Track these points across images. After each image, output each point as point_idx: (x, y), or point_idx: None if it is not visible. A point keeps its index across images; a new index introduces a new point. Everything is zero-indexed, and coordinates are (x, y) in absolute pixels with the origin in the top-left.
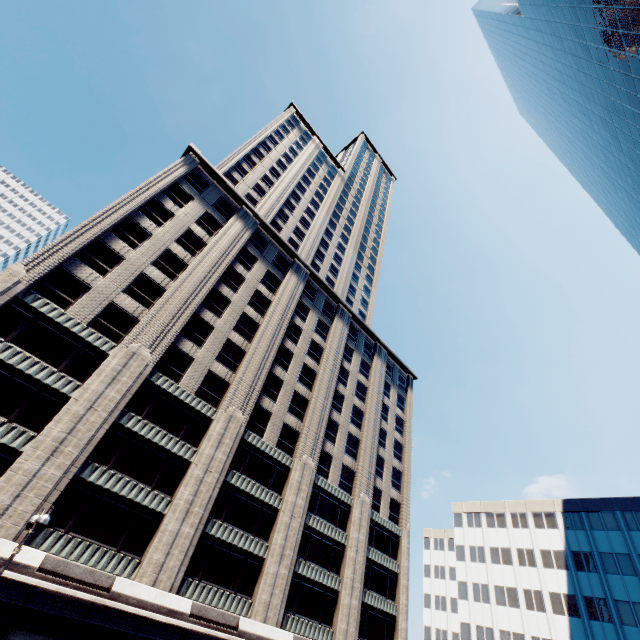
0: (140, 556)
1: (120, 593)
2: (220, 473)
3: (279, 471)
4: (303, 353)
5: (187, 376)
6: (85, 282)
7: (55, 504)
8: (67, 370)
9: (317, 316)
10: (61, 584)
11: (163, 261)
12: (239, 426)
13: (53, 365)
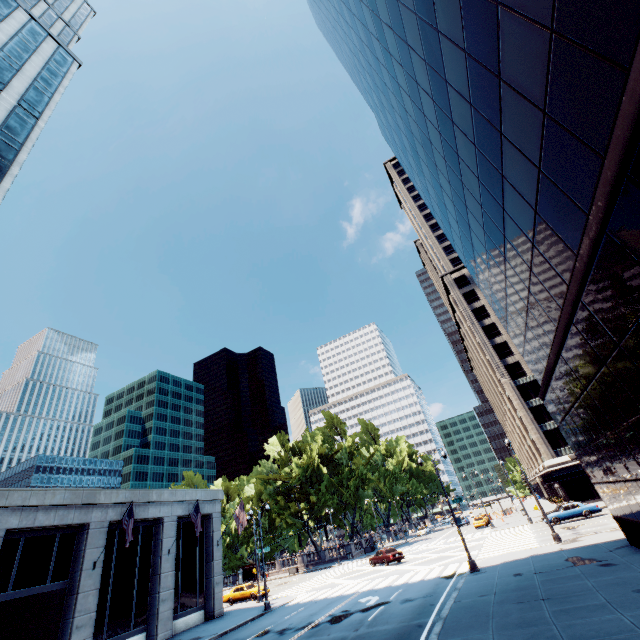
0: None
1: None
2: None
3: None
4: None
5: None
6: (514, 362)
7: None
8: None
9: None
10: None
11: None
12: None
13: None
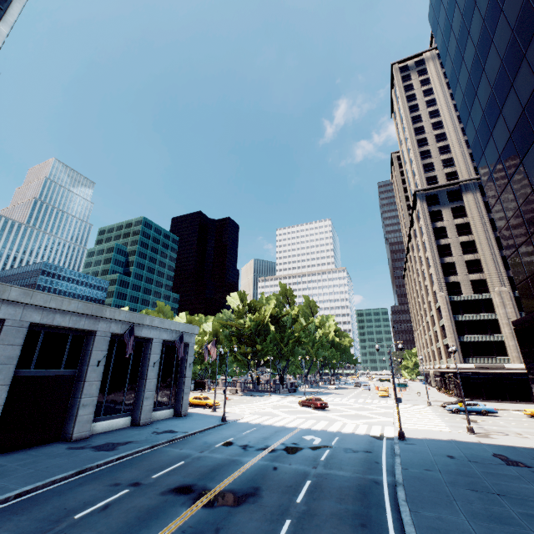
0: None
1: None
2: None
3: None
4: None
5: None
6: (455, 281)
7: None
8: (485, 312)
9: None
10: None
11: (464, 249)
12: None
13: (480, 313)
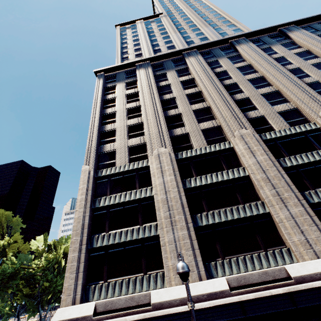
0: (283, 245)
1: (300, 276)
2: (274, 166)
3: (313, 136)
4: (241, 77)
5: (194, 142)
6: (111, 150)
7: (201, 248)
8: (140, 187)
9: (225, 58)
10: (254, 291)
11: (130, 115)
12: (252, 136)
13: (133, 190)
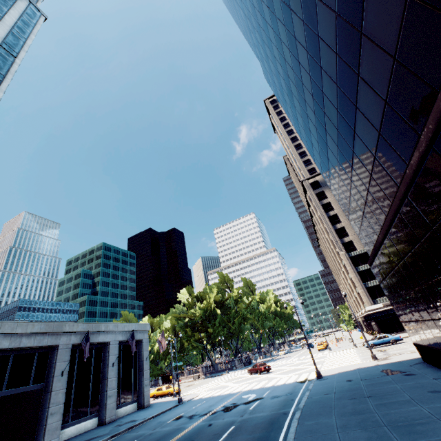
0: None
1: None
2: None
3: None
4: None
5: None
6: (349, 241)
7: None
8: None
9: None
10: None
11: None
12: None
13: None
